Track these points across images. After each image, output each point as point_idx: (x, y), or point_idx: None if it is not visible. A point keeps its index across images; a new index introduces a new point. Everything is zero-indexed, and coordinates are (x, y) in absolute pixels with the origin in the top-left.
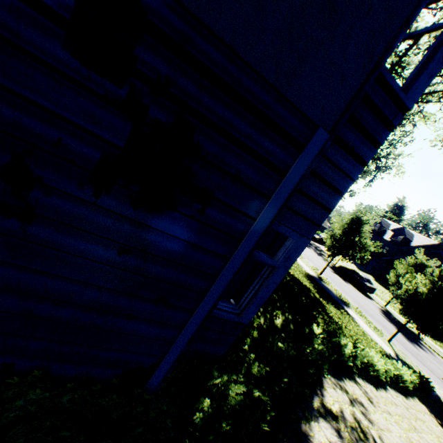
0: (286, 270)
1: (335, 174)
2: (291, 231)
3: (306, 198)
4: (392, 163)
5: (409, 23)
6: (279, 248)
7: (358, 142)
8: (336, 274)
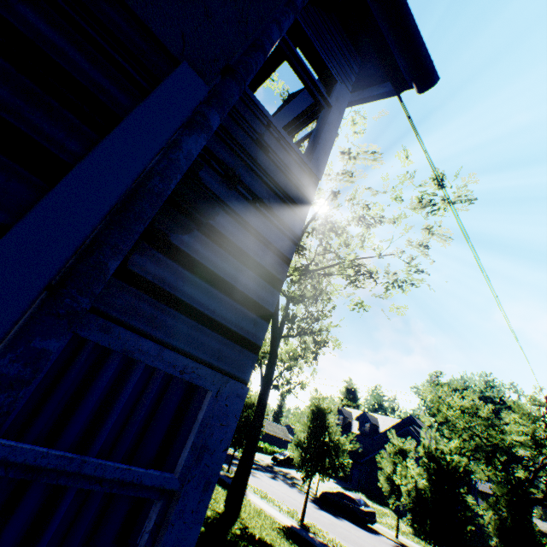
0: (208, 490)
1: (257, 245)
2: (198, 366)
3: (215, 285)
4: (327, 336)
5: (280, 25)
6: (185, 435)
7: (275, 203)
8: (323, 509)
